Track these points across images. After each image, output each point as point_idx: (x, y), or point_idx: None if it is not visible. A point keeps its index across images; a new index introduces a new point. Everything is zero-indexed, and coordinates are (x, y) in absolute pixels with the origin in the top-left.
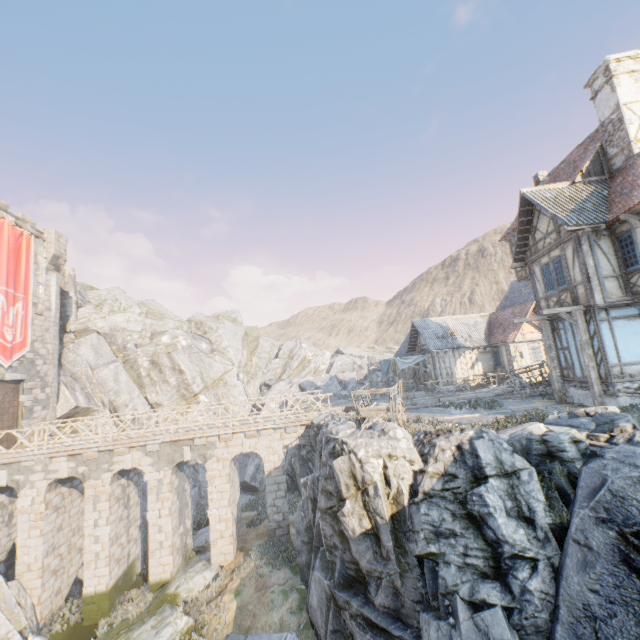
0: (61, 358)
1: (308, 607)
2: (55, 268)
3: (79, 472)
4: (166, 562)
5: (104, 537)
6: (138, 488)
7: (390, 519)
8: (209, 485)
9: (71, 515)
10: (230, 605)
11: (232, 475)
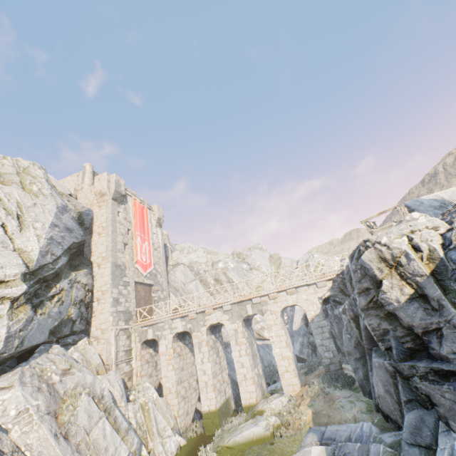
0: (167, 279)
1: (376, 399)
2: (159, 225)
3: (188, 328)
4: (250, 390)
5: (208, 371)
6: (222, 347)
7: (430, 275)
8: (269, 331)
9: (187, 363)
10: (306, 411)
11: (284, 327)
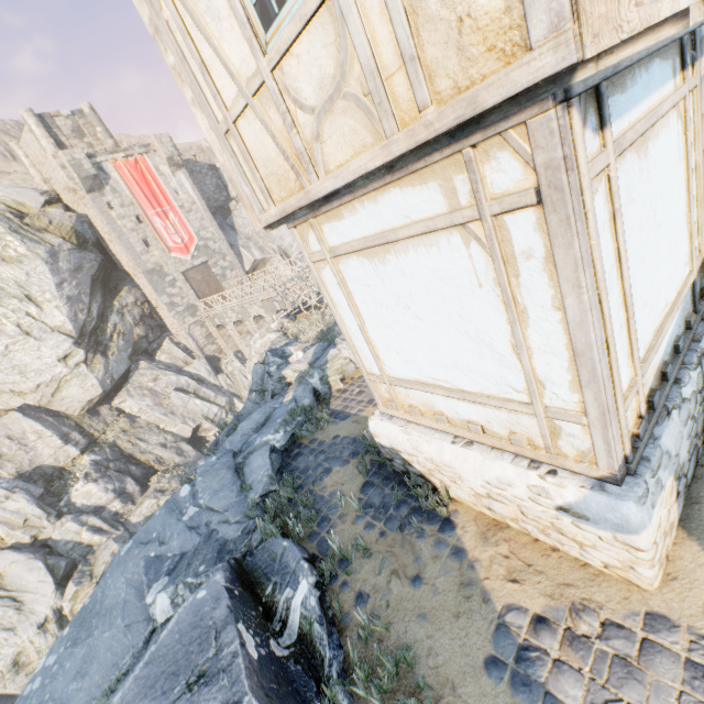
0: (234, 226)
1: None
2: (177, 167)
3: (240, 318)
4: None
5: None
6: None
7: None
8: None
9: None
10: None
11: None
